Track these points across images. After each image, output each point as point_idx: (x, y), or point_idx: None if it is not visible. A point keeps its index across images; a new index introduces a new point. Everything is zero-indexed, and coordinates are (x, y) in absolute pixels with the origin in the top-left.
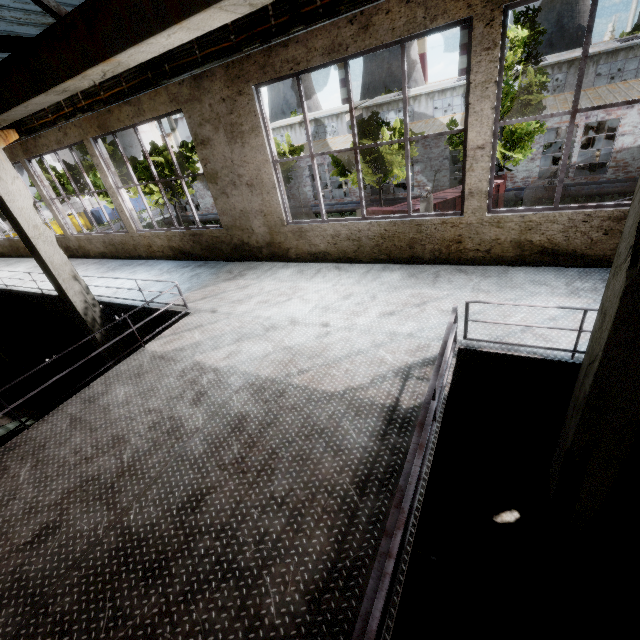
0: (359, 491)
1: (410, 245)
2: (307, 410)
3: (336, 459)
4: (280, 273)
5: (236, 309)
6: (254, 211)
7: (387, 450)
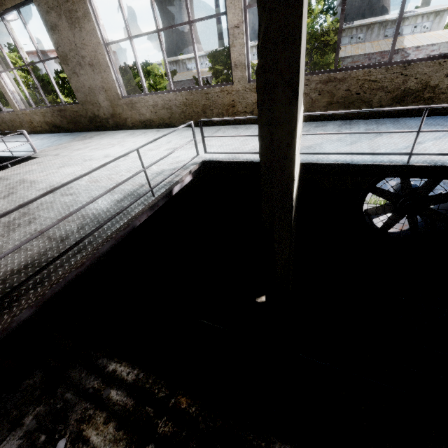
0: (80, 227)
1: (203, 110)
2: (79, 195)
3: (78, 215)
4: (118, 135)
5: (73, 153)
6: (98, 88)
7: (115, 208)
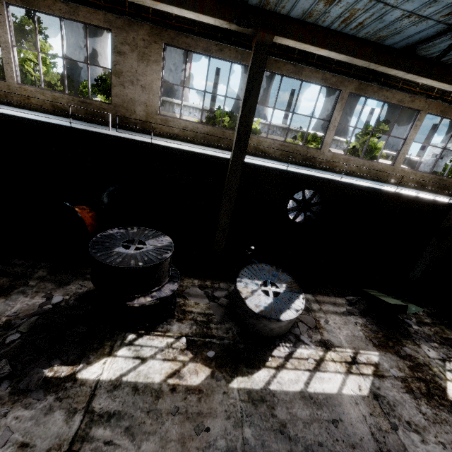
0: None
1: None
2: None
3: None
4: None
5: None
6: None
7: None
